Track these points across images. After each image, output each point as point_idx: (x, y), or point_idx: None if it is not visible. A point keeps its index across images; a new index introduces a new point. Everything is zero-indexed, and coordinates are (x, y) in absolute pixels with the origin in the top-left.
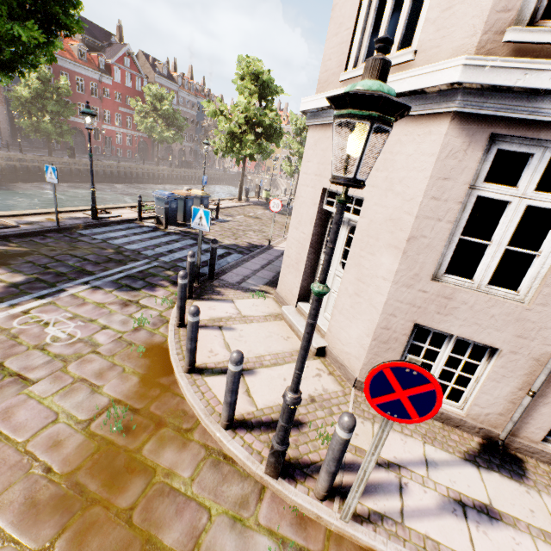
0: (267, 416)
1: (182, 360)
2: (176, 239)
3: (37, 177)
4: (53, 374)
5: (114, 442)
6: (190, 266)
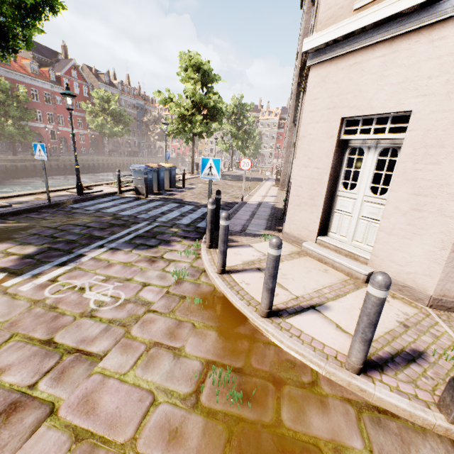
0: (381, 351)
1: (249, 305)
2: (160, 204)
3: (4, 175)
4: (119, 342)
5: (243, 418)
6: (212, 214)
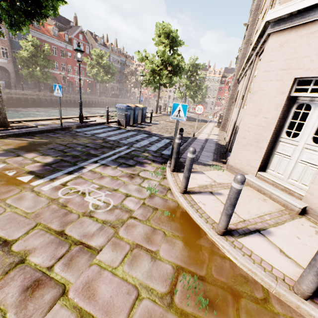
0: None
1: (206, 222)
2: (135, 134)
3: (32, 104)
4: (110, 240)
5: None
6: (178, 146)
